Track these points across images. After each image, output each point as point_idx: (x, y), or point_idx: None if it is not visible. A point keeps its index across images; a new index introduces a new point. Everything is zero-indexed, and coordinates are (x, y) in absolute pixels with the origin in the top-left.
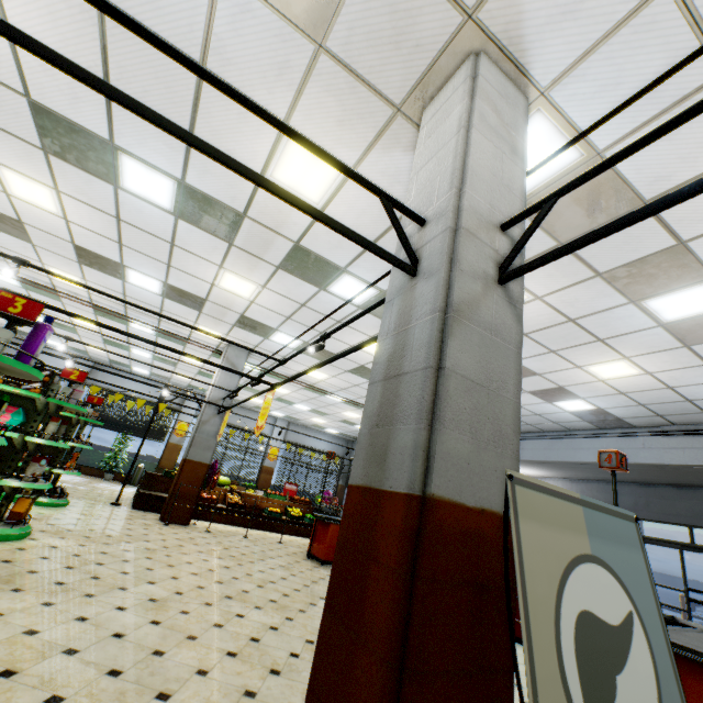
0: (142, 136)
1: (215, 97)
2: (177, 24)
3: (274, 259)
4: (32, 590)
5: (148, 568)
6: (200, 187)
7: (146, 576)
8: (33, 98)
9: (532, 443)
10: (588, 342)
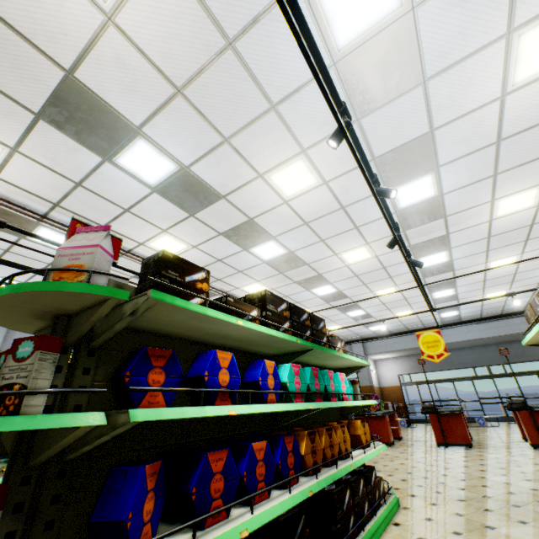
0: (464, 169)
1: None
2: None
3: (415, 241)
4: (537, 499)
5: (442, 475)
6: (447, 199)
7: (465, 477)
8: (435, 131)
9: (402, 338)
10: (506, 283)
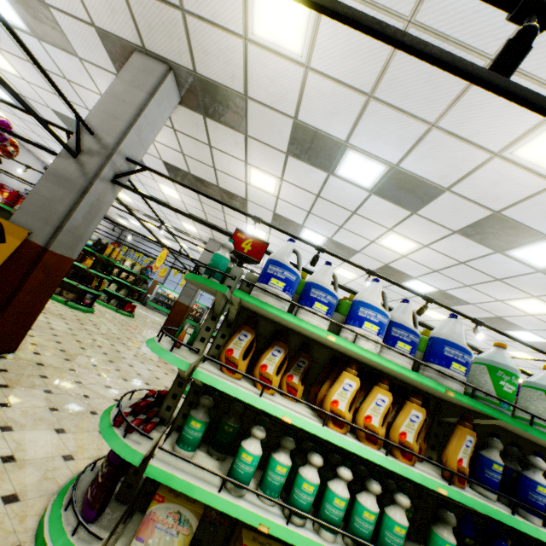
0: (435, 280)
1: (496, 284)
2: (496, 272)
3: (474, 316)
4: None
5: None
6: (452, 293)
7: None
8: (388, 265)
9: None
10: None
